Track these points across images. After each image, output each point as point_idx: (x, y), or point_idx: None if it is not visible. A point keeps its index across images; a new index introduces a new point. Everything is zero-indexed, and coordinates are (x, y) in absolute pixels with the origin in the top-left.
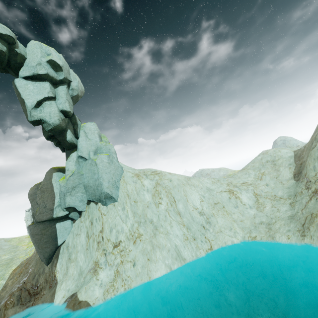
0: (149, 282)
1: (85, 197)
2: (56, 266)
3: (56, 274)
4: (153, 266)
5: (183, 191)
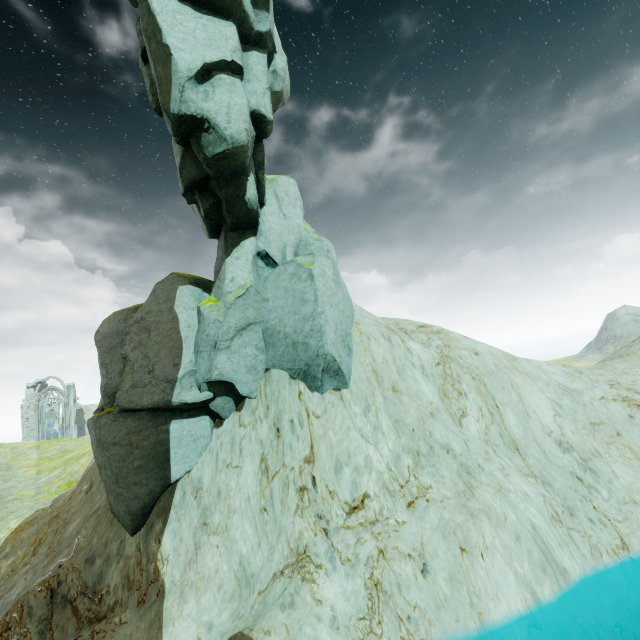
0: (481, 631)
1: (262, 361)
2: (162, 541)
3: (162, 564)
4: (484, 580)
5: (511, 384)
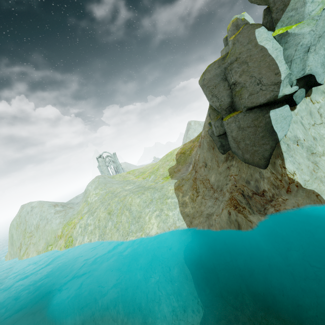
0: None
1: None
2: (286, 167)
3: (293, 175)
4: None
5: None
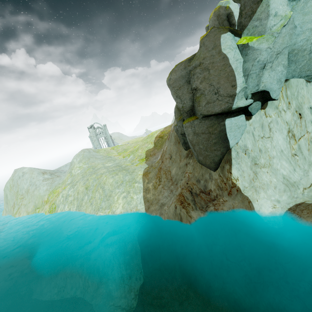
0: None
1: (284, 75)
2: (232, 172)
3: (236, 181)
4: None
5: None
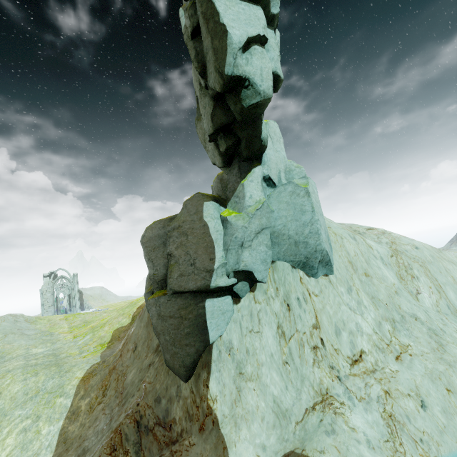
0: None
1: (270, 256)
2: (209, 386)
3: (213, 403)
4: None
5: (445, 270)
